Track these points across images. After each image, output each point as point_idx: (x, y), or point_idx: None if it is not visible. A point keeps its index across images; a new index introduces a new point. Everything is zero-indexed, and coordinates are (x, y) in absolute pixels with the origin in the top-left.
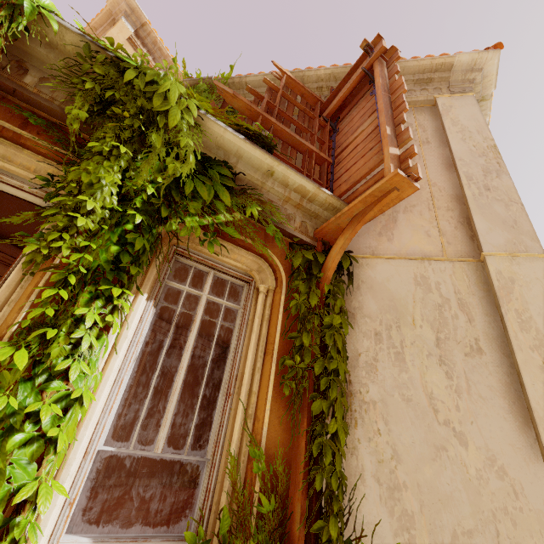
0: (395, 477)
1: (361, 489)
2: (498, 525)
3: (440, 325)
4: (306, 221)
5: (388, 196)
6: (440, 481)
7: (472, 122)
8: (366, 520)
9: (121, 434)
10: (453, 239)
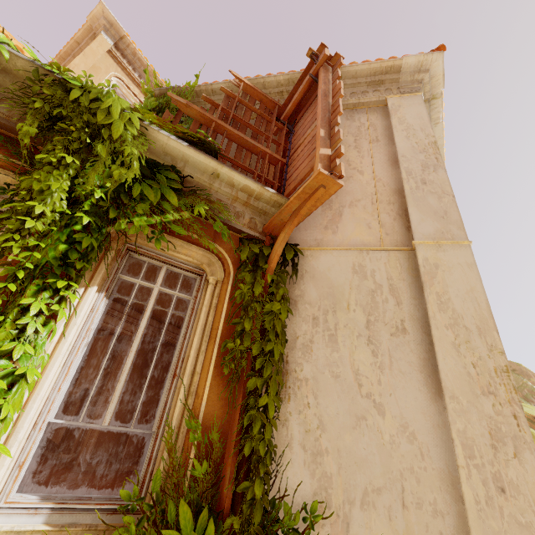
0: (319, 444)
1: (289, 455)
2: (404, 483)
3: (372, 308)
4: (255, 217)
5: (317, 193)
6: (358, 446)
7: (417, 121)
8: (291, 482)
9: None
10: (391, 230)
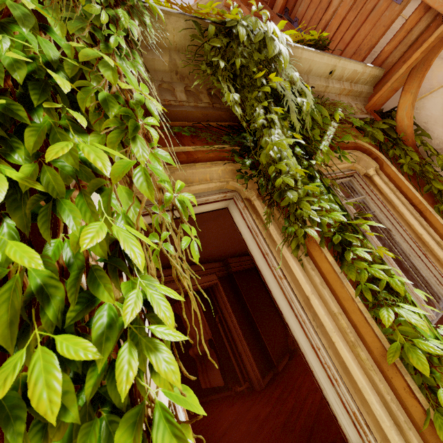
0: None
1: None
2: None
3: None
4: (355, 103)
5: None
6: None
7: None
8: None
9: (249, 350)
10: None
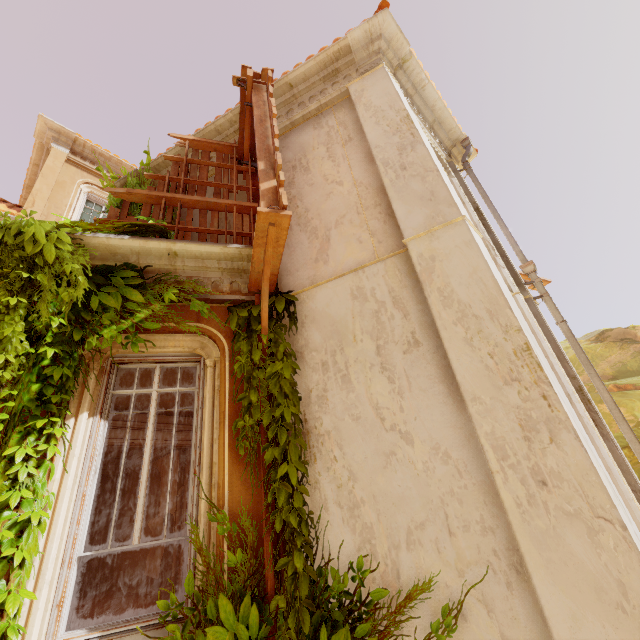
0: (353, 496)
1: (326, 518)
2: (446, 509)
3: (379, 331)
4: (236, 280)
5: (269, 234)
6: (392, 486)
7: (384, 99)
8: (333, 545)
9: None
10: (383, 236)
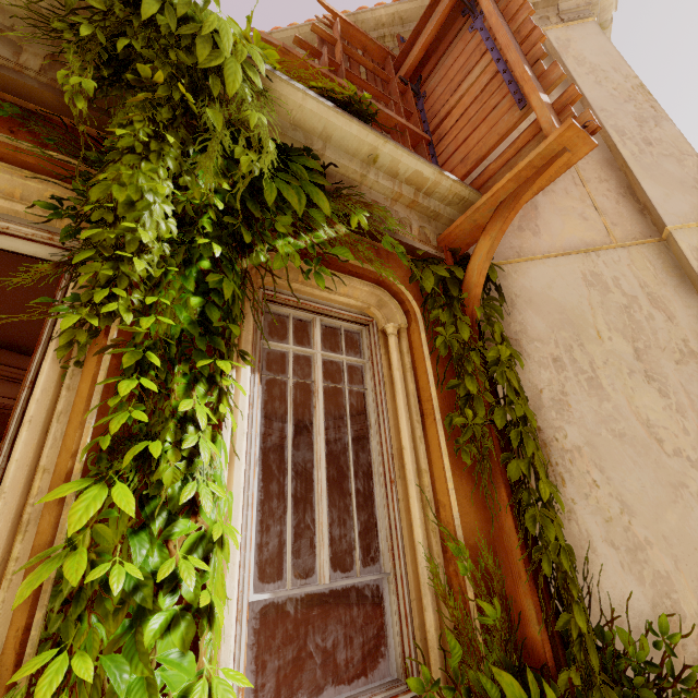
0: (633, 535)
1: (594, 560)
2: None
3: (634, 331)
4: (424, 225)
5: (555, 163)
6: (690, 526)
7: (603, 58)
8: (612, 597)
9: None
10: (618, 218)
